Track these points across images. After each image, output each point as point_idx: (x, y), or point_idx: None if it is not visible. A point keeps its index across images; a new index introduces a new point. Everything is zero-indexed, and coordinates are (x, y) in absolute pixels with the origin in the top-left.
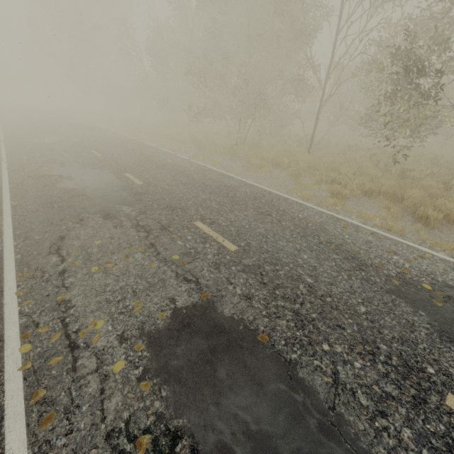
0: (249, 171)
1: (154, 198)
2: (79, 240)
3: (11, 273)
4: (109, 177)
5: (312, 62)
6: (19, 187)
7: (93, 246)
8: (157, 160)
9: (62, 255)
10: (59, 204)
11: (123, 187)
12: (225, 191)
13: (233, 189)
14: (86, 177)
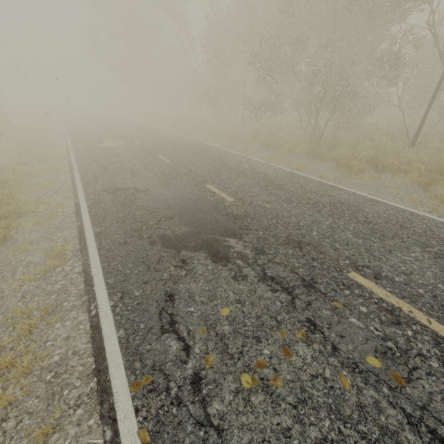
0: (349, 177)
1: (261, 224)
2: (195, 304)
3: (119, 373)
4: (191, 191)
5: (435, 30)
6: (97, 205)
7: (221, 319)
8: (233, 165)
9: (181, 335)
10: (148, 233)
11: (213, 206)
12: (348, 212)
13: (356, 209)
14: (164, 191)
